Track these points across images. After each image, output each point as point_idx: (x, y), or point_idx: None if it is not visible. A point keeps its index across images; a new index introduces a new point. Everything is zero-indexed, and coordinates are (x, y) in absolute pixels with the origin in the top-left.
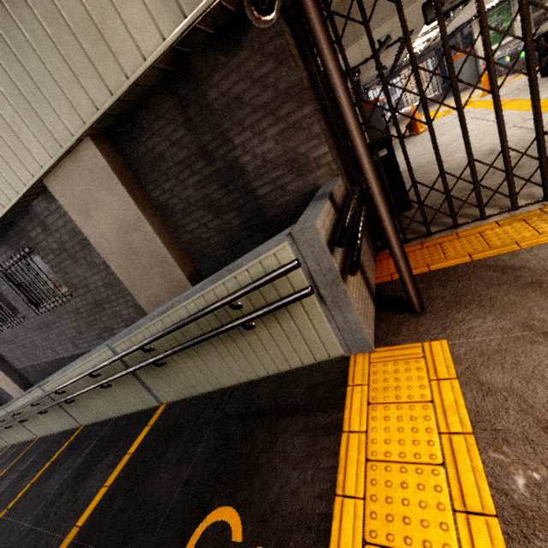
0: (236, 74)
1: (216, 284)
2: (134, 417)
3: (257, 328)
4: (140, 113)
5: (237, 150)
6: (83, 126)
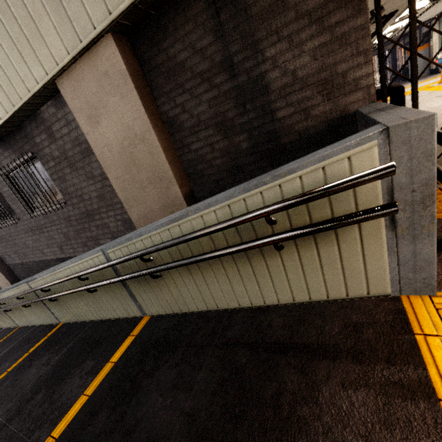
0: None
1: (250, 192)
2: (114, 323)
3: (285, 250)
4: (168, 14)
5: (266, 64)
6: (108, 17)
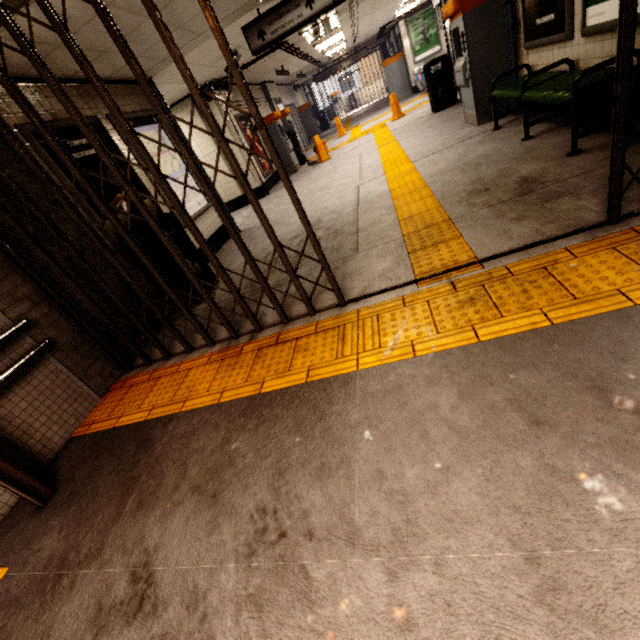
0: None
1: None
2: None
3: None
4: None
5: None
6: None
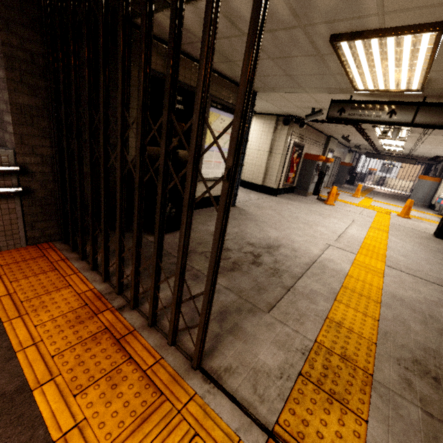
0: None
1: None
2: None
3: None
4: None
5: None
6: None
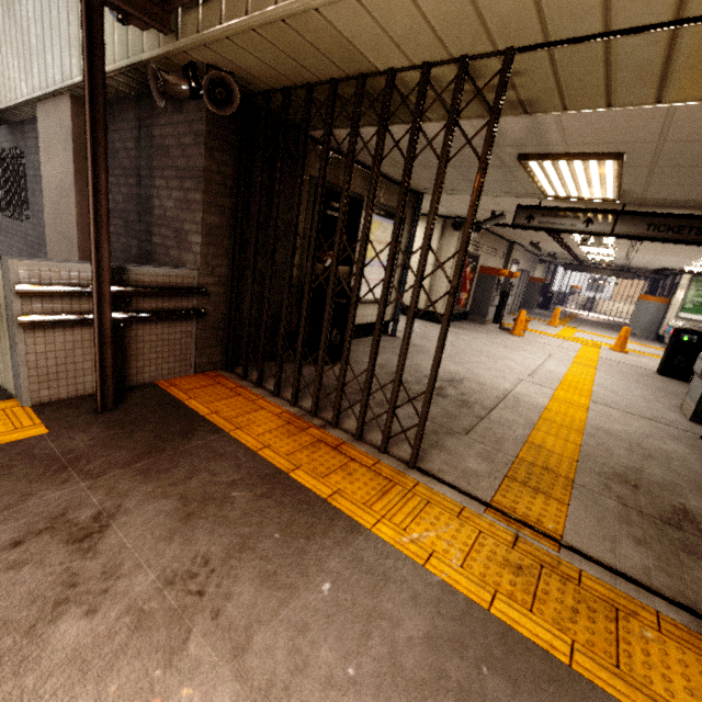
0: (173, 128)
1: None
2: None
3: None
4: (118, 106)
5: (155, 190)
6: (62, 83)
